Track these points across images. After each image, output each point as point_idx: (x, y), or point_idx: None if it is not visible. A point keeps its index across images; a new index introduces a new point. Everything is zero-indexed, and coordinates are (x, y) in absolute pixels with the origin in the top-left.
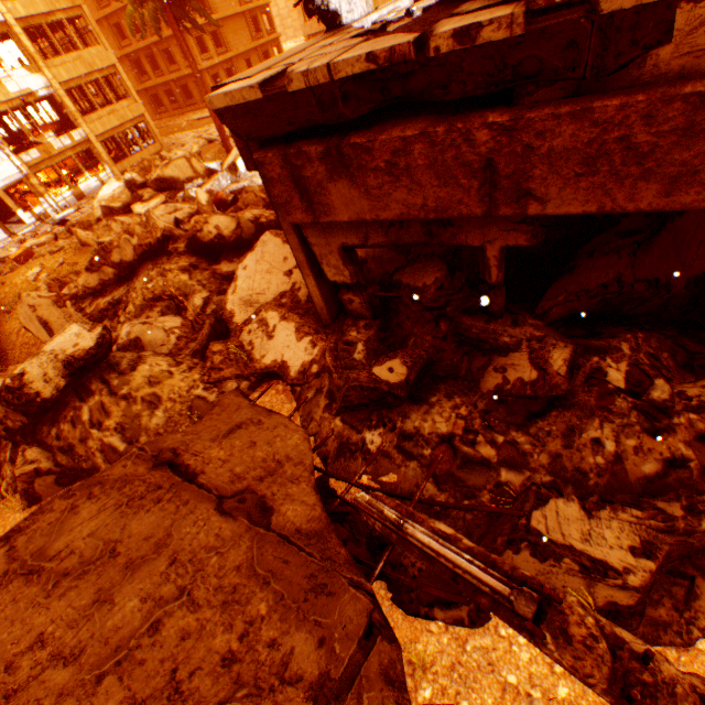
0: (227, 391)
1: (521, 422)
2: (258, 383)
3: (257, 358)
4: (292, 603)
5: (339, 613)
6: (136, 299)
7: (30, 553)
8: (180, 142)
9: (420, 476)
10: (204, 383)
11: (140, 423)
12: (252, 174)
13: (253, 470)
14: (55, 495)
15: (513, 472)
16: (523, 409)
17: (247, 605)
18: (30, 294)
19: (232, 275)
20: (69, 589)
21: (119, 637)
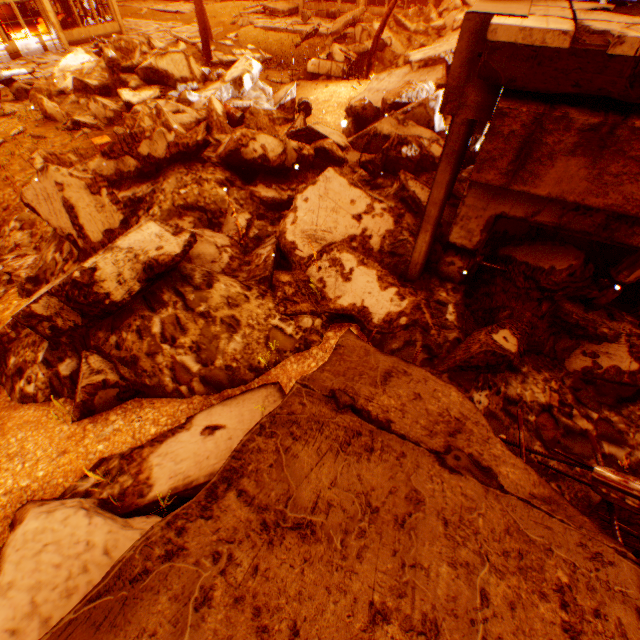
0: (303, 326)
1: (612, 403)
2: (328, 323)
3: (330, 297)
4: (587, 572)
5: (633, 583)
6: (163, 202)
7: (279, 502)
8: (140, 30)
9: (528, 439)
10: (280, 314)
11: (217, 345)
12: (257, 95)
13: (437, 425)
14: (110, 409)
15: (614, 446)
16: (612, 392)
17: (543, 572)
18: (59, 169)
19: (271, 202)
20: (362, 550)
21: (462, 609)
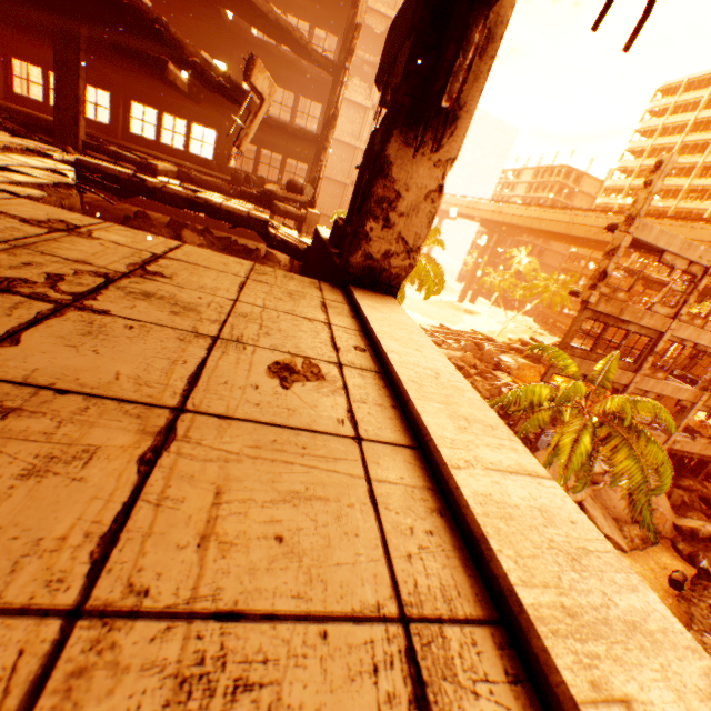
0: None
1: None
2: None
3: None
4: None
5: None
6: None
7: None
8: None
9: None
10: None
11: None
12: None
13: None
14: None
15: None
16: None
17: None
18: None
19: None
20: None
21: None
